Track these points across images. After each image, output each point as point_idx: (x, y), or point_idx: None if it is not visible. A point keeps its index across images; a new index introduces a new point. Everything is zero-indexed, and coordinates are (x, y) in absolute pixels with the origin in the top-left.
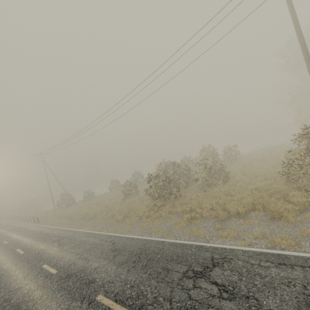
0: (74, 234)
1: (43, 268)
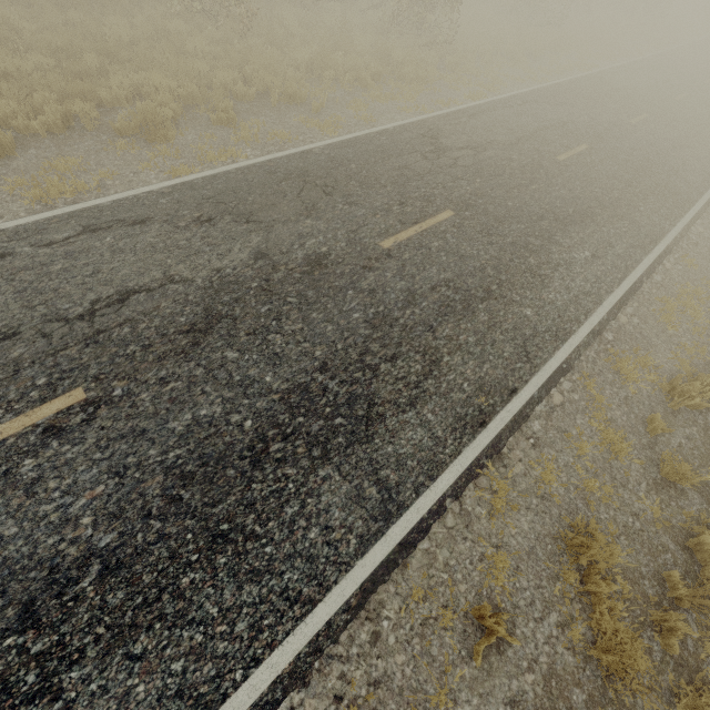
0: (430, 129)
1: (569, 158)
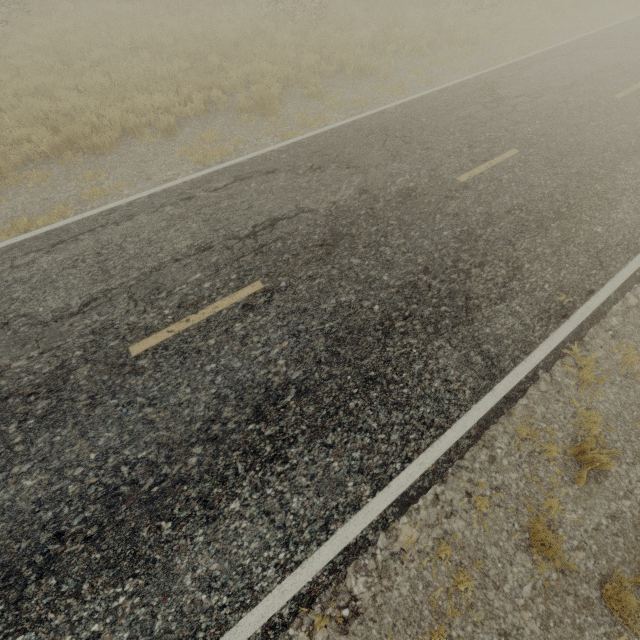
0: (486, 83)
1: (627, 95)
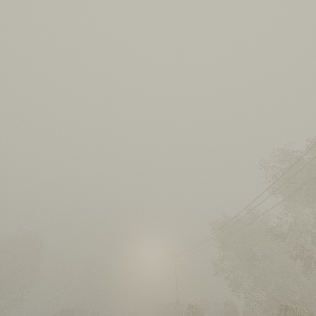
0: None
1: None
